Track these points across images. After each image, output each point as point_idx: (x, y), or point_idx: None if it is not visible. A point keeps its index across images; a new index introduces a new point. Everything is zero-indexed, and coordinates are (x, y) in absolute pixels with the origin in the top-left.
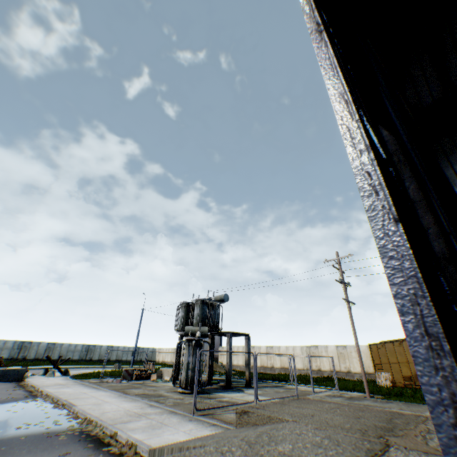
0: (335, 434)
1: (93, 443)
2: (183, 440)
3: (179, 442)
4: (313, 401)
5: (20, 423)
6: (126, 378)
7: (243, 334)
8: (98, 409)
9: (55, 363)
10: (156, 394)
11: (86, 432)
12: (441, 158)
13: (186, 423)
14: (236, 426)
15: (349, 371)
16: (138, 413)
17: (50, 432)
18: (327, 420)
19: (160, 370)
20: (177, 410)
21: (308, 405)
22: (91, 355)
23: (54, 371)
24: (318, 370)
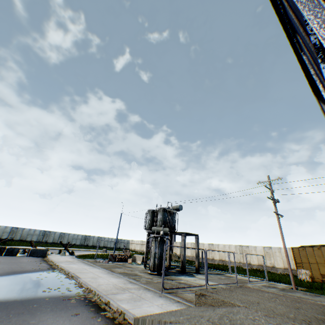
0: (284, 323)
1: (94, 308)
2: (158, 313)
3: (156, 314)
4: (253, 290)
5: (45, 288)
6: (111, 260)
7: (194, 234)
8: (95, 282)
9: (65, 246)
10: (132, 273)
11: (88, 298)
12: None
13: (157, 299)
14: (196, 305)
15: (273, 266)
16: (123, 287)
17: (64, 296)
18: (272, 308)
19: (134, 256)
20: (149, 288)
21: (251, 293)
22: (87, 242)
23: (65, 252)
24: (248, 263)
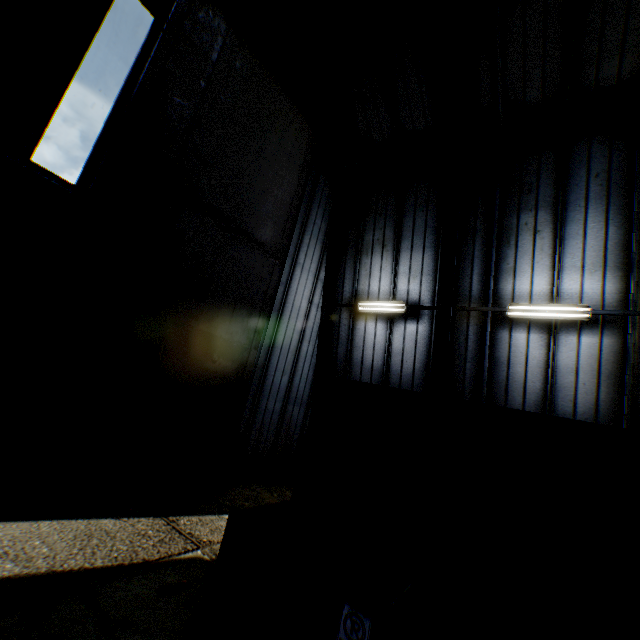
0: None
1: None
2: None
3: None
4: None
5: None
6: None
7: None
8: None
9: None
10: None
11: None
12: (371, 218)
13: None
14: None
15: None
16: None
17: None
18: None
19: None
20: None
21: None
22: None
23: None
24: None
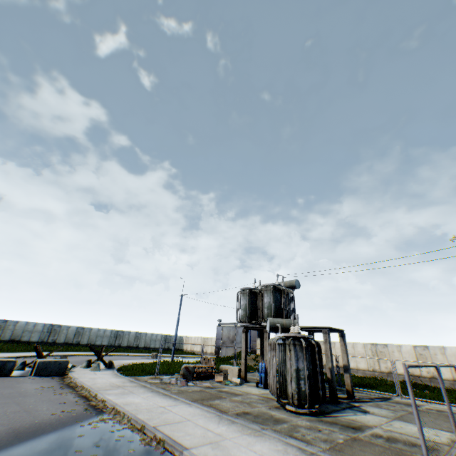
0: None
1: None
2: None
3: None
4: None
5: None
6: (186, 377)
7: (338, 330)
8: None
9: (98, 353)
10: (264, 415)
11: None
12: None
13: None
14: None
15: (433, 377)
16: None
17: None
18: None
19: (225, 369)
20: None
21: None
22: (119, 342)
23: (99, 364)
24: (388, 372)
